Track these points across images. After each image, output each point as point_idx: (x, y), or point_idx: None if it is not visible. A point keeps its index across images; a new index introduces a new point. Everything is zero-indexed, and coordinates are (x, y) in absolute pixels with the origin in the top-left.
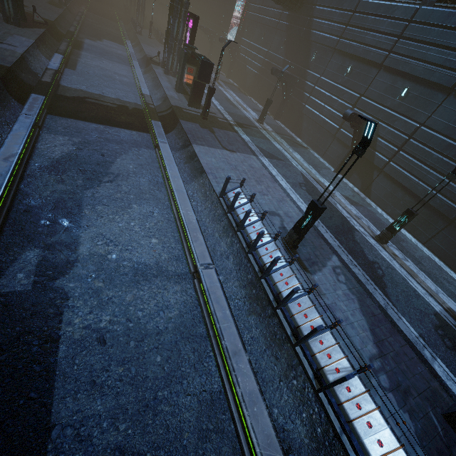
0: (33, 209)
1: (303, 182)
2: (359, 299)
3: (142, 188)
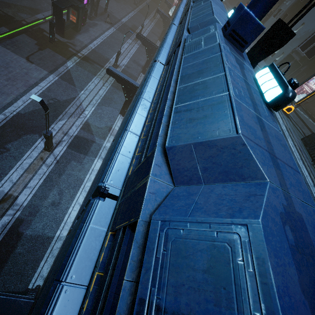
0: None
1: (60, 100)
2: None
3: None
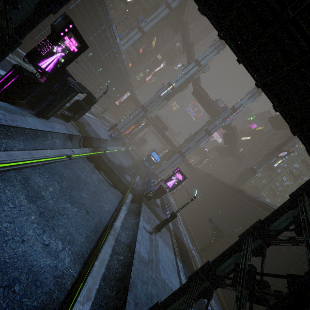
0: (133, 173)
1: None
2: (106, 126)
3: (117, 158)
